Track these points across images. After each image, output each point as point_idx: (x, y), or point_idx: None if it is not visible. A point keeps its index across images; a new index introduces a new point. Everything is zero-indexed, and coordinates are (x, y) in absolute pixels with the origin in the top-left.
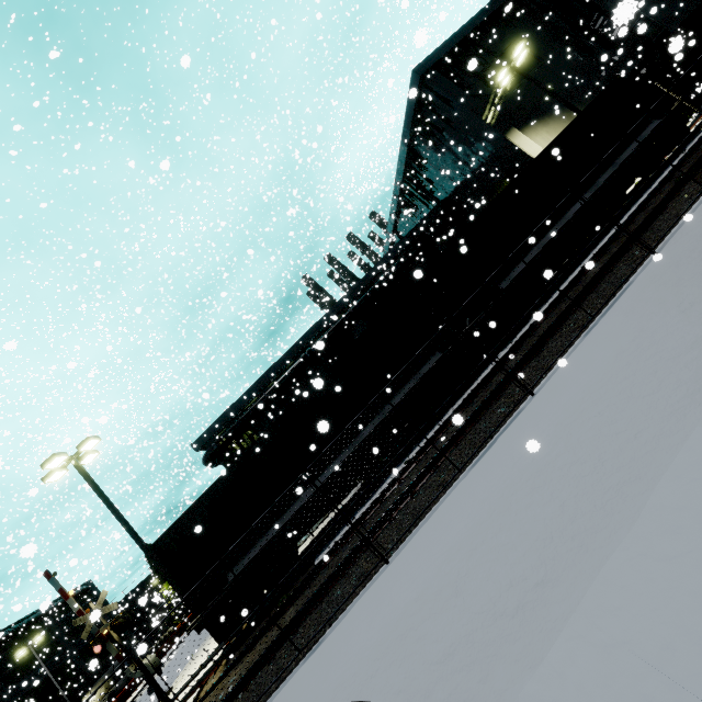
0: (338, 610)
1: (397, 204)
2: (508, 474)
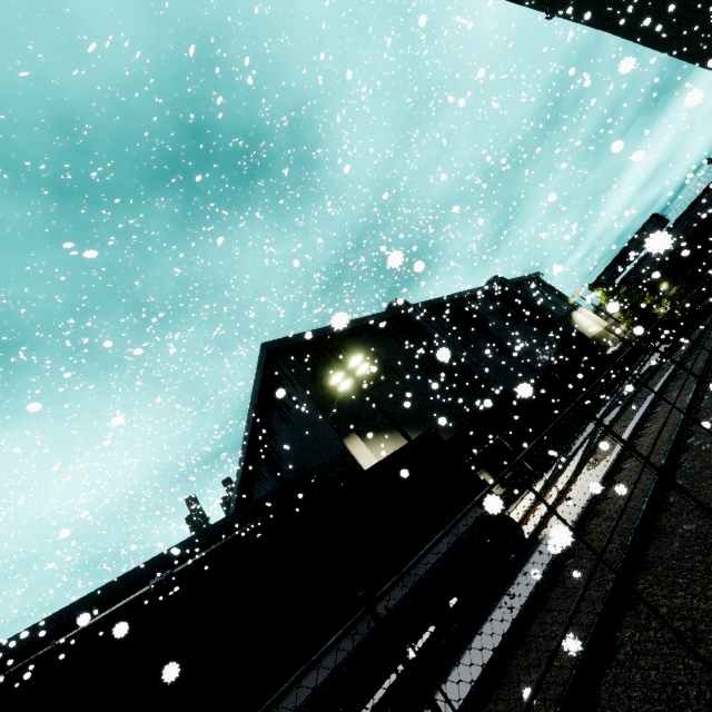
0: None
1: (244, 468)
2: None
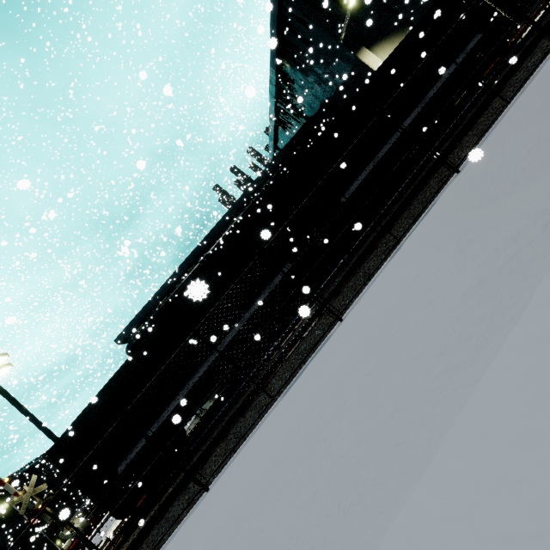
0: (162, 538)
1: (274, 122)
2: (293, 425)
